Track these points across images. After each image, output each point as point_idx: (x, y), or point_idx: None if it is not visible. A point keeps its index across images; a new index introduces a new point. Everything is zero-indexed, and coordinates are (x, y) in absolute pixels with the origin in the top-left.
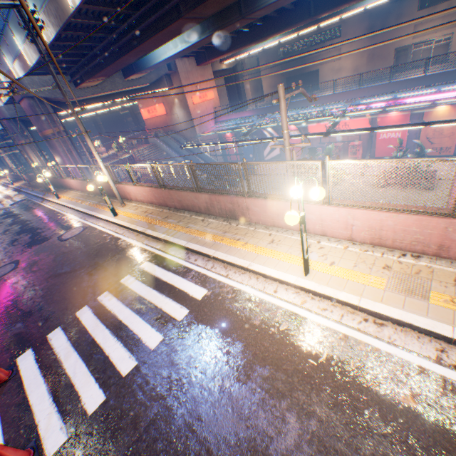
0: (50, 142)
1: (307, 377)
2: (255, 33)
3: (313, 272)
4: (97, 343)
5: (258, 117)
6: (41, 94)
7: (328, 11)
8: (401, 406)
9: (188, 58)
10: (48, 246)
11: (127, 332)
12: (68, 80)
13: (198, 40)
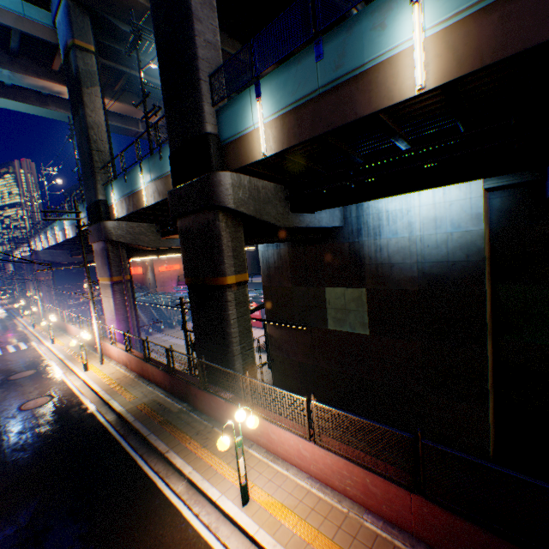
0: (41, 284)
1: (23, 357)
2: None
3: (56, 343)
4: None
5: (186, 287)
6: (47, 258)
7: None
8: (31, 359)
9: None
10: None
11: None
12: (68, 253)
13: None
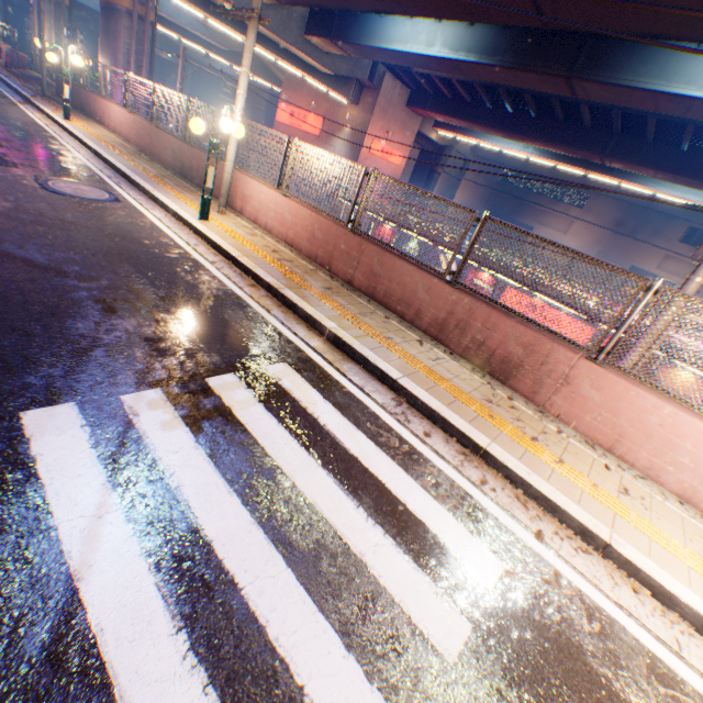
0: (112, 22)
1: None
2: (517, 122)
3: None
4: (88, 625)
5: None
6: None
7: (628, 162)
8: None
9: (403, 86)
10: (1, 176)
11: (239, 624)
12: None
13: (474, 59)
